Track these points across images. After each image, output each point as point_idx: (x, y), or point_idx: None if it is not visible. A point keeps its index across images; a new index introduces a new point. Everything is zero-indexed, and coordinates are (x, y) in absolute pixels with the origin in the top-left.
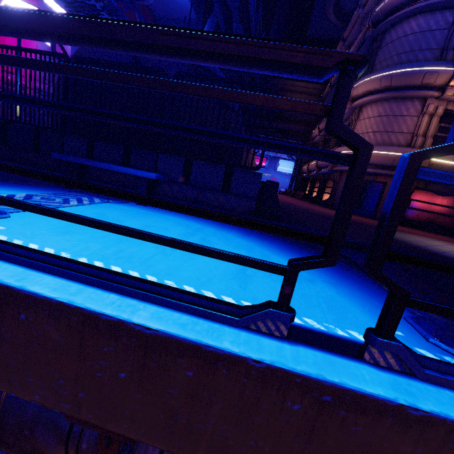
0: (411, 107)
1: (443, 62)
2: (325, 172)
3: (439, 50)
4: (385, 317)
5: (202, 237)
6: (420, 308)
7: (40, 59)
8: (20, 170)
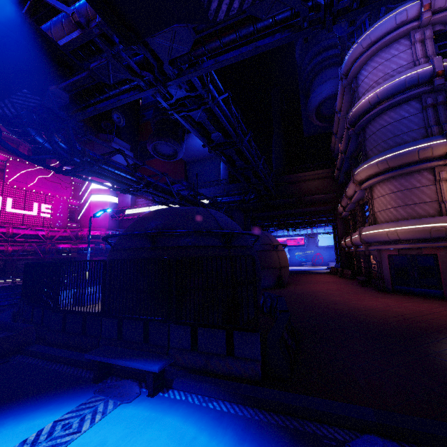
0: (421, 178)
1: (430, 138)
2: (363, 250)
3: (422, 128)
4: None
5: None
6: None
7: None
8: None
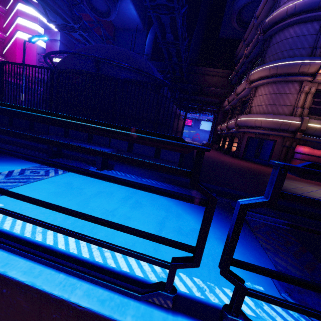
0: (292, 88)
1: (313, 57)
2: (232, 132)
3: (310, 48)
4: (234, 300)
5: (136, 200)
6: (255, 297)
7: (19, 132)
8: (7, 192)
